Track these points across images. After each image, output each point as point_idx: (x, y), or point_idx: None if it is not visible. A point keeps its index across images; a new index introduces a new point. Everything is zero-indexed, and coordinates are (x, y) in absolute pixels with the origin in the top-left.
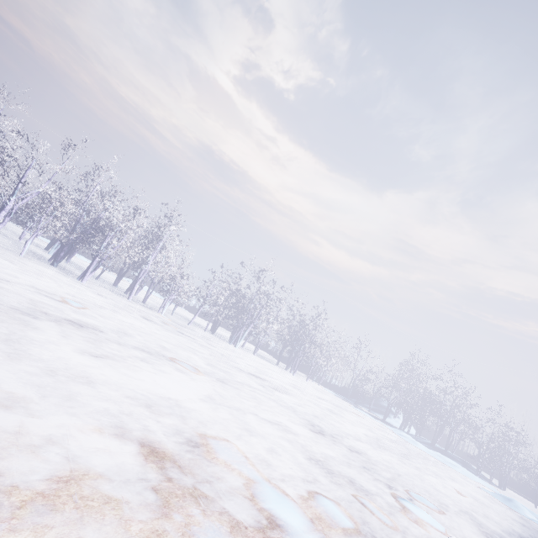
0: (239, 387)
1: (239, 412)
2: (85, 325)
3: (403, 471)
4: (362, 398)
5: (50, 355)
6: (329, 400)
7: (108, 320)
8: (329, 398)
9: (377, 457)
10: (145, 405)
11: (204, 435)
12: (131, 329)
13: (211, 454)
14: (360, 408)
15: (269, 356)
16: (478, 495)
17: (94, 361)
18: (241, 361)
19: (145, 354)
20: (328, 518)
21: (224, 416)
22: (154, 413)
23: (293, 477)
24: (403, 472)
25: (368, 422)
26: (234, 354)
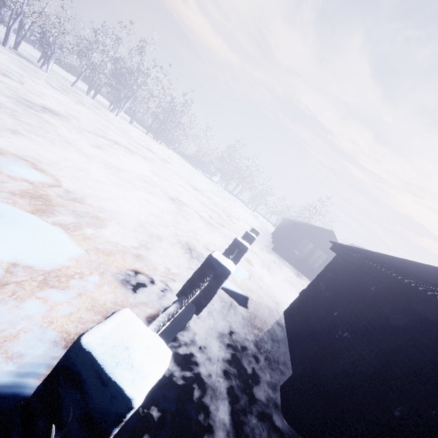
0: (153, 162)
1: (167, 181)
2: (54, 112)
3: (225, 206)
4: (199, 163)
5: (87, 151)
6: (185, 166)
7: (48, 98)
8: (184, 164)
9: (216, 200)
10: (144, 181)
11: (171, 195)
12: (66, 108)
13: (179, 203)
14: (197, 170)
15: (136, 124)
16: (247, 214)
17: (101, 153)
18: (132, 134)
19: (103, 139)
20: (216, 223)
21: (166, 184)
22: (150, 185)
23: (201, 210)
24: (225, 206)
25: (205, 180)
26: (123, 126)
